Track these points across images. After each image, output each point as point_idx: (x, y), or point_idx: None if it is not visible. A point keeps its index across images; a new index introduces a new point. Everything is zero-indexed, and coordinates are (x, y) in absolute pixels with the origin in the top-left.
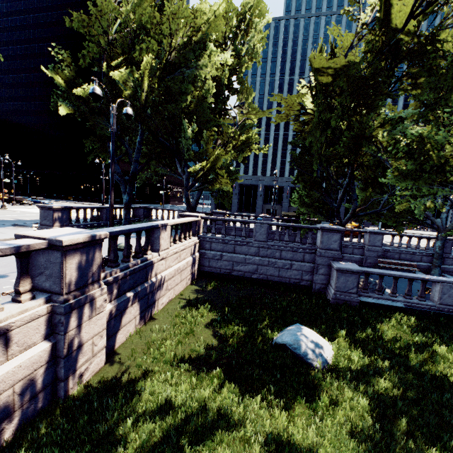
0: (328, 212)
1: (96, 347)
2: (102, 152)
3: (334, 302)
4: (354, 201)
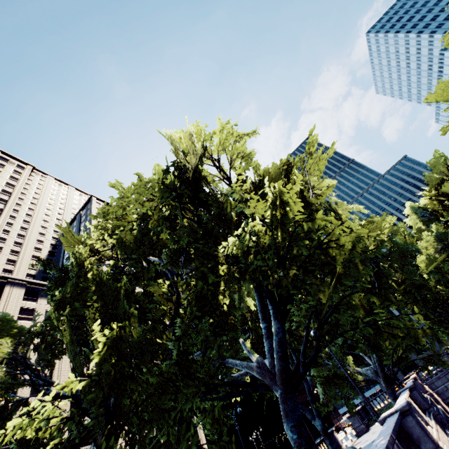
0: None
1: None
2: None
3: None
4: None
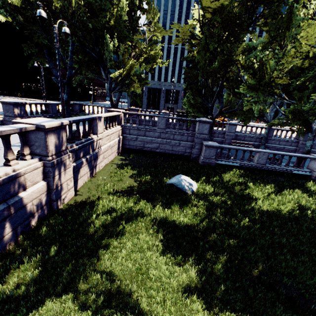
0: (205, 110)
1: (69, 186)
2: (40, 58)
3: (202, 164)
4: (222, 103)
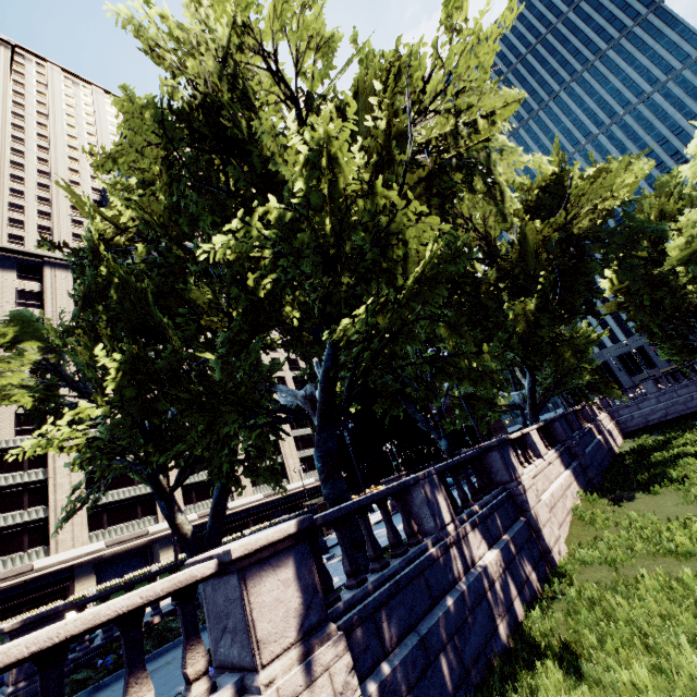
0: None
1: (612, 444)
2: None
3: None
4: None
